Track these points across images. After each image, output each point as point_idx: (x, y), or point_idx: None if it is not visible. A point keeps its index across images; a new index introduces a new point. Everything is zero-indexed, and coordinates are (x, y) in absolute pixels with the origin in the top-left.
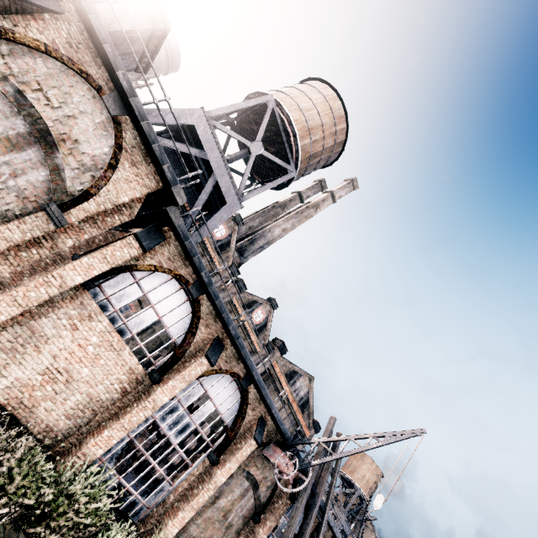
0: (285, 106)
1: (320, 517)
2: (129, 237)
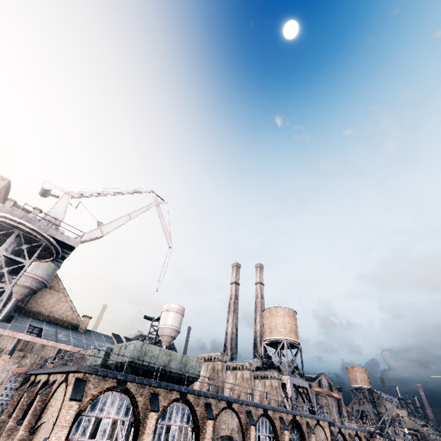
0: (288, 336)
1: (390, 439)
2: None
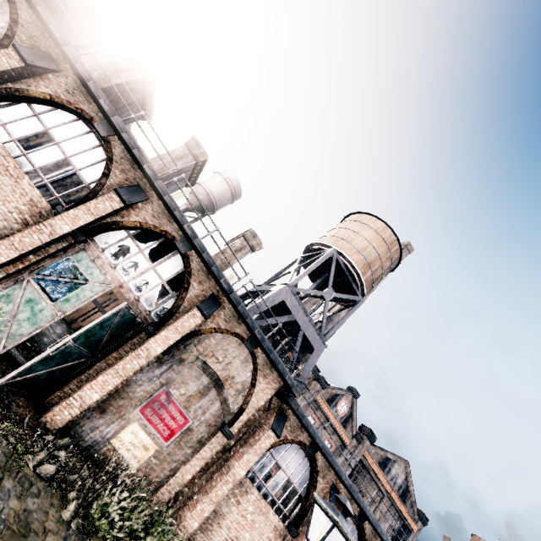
0: (345, 253)
1: None
2: (268, 430)
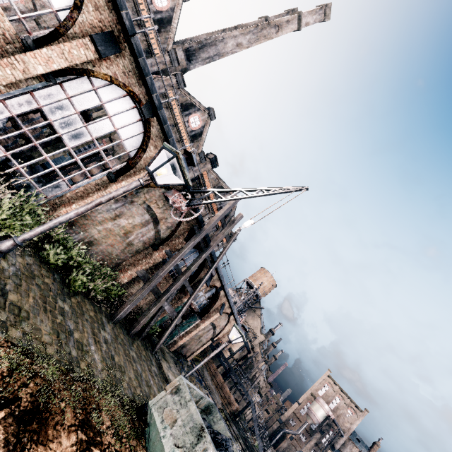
0: None
1: (211, 264)
2: None
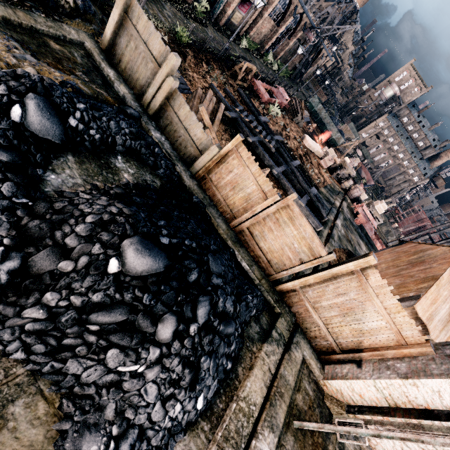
0: None
1: (319, 45)
2: None
